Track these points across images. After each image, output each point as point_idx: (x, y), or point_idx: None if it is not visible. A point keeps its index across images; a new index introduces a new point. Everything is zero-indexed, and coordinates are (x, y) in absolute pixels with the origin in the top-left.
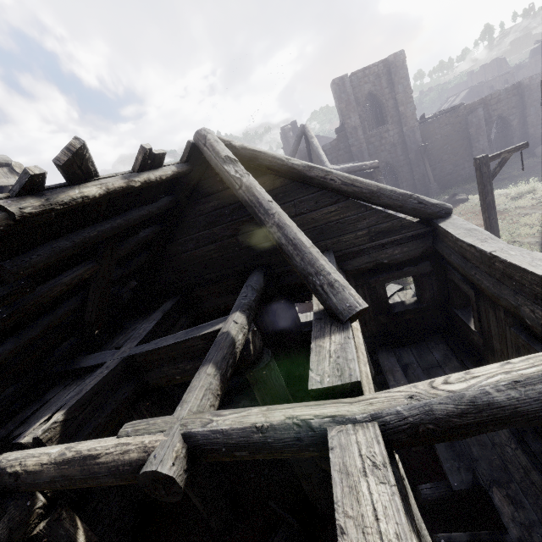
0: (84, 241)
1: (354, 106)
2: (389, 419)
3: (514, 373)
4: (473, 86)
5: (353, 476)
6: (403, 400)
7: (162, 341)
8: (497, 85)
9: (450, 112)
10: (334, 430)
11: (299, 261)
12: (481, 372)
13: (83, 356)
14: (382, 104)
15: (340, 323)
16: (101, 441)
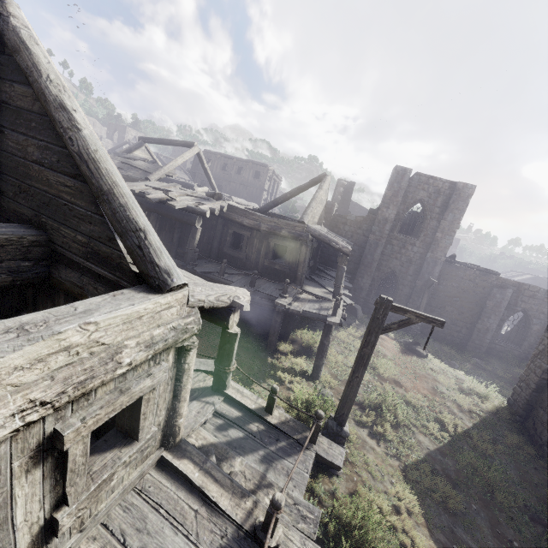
0: None
1: (399, 201)
2: None
3: None
4: (539, 277)
5: None
6: None
7: None
8: None
9: (482, 272)
10: None
11: None
12: None
13: None
14: (425, 218)
15: None
16: None
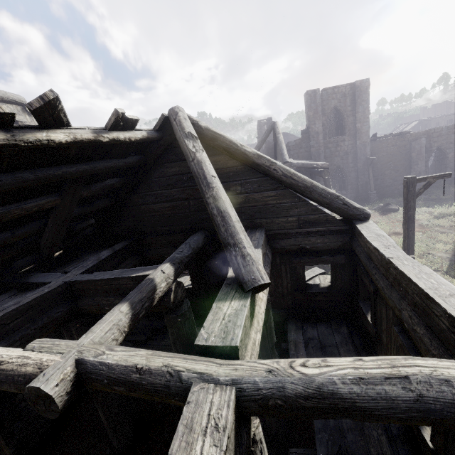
0: (47, 177)
1: (320, 115)
2: (246, 387)
3: (361, 370)
4: (423, 119)
5: (194, 433)
6: (262, 373)
7: (100, 275)
8: (443, 123)
9: (398, 136)
10: (198, 386)
11: (223, 231)
12: (335, 362)
13: (35, 273)
14: (343, 118)
15: (243, 291)
16: (9, 350)
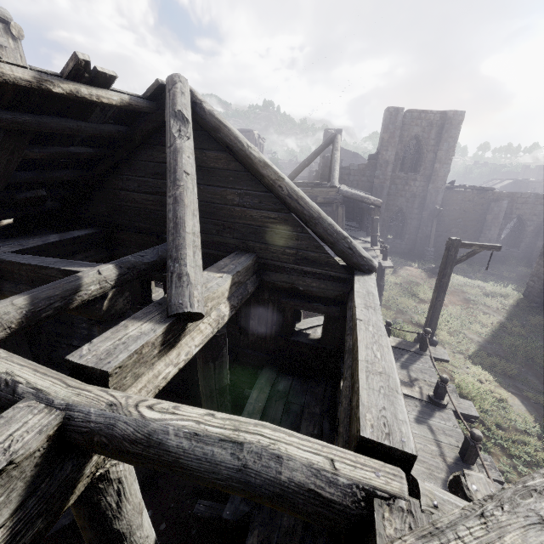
0: None
1: (396, 141)
2: (76, 416)
3: (202, 425)
4: (519, 180)
5: None
6: (102, 405)
7: (30, 258)
8: (539, 189)
9: (479, 191)
10: (26, 403)
11: (170, 240)
12: (184, 411)
13: None
14: (422, 152)
15: (167, 315)
16: None
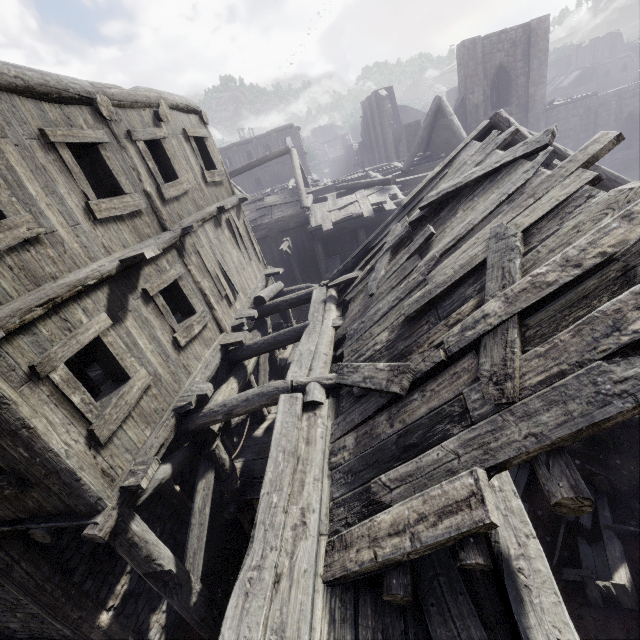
0: None
1: (481, 78)
2: None
3: None
4: (587, 67)
5: None
6: None
7: None
8: (614, 71)
9: (582, 101)
10: None
11: None
12: None
13: None
14: (511, 81)
15: None
16: None
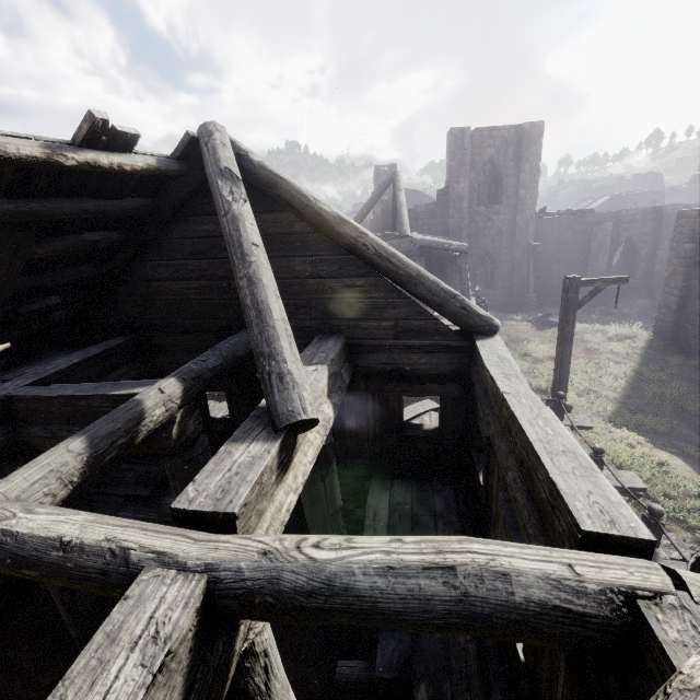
0: None
1: (467, 169)
2: (224, 576)
3: (394, 555)
4: (617, 195)
5: (117, 646)
6: (253, 555)
7: (60, 389)
8: (642, 203)
9: (576, 215)
10: (150, 573)
11: (256, 333)
12: (363, 543)
13: None
14: (501, 179)
15: (274, 429)
16: None
